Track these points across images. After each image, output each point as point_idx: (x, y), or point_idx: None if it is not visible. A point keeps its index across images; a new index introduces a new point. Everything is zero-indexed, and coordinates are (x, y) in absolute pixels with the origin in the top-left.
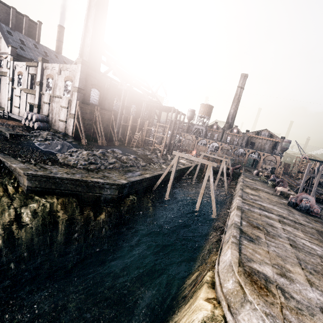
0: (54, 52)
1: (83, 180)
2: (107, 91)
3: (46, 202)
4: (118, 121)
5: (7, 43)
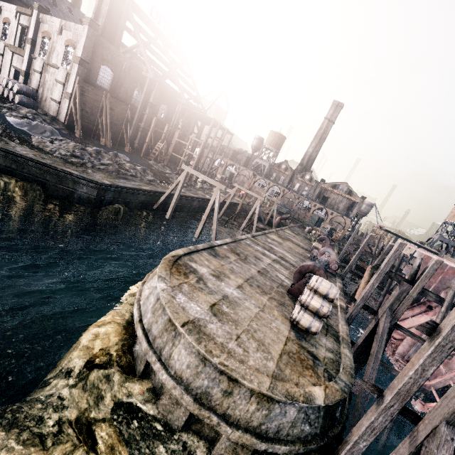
0: (67, 3)
1: (52, 167)
2: (125, 74)
3: (0, 179)
4: (136, 121)
5: None
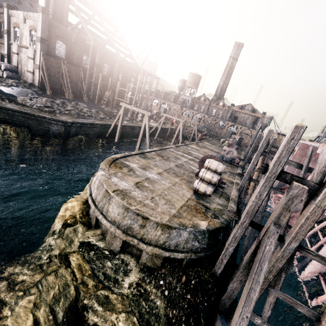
0: None
1: (31, 114)
2: (74, 45)
3: (0, 127)
4: (87, 78)
5: None
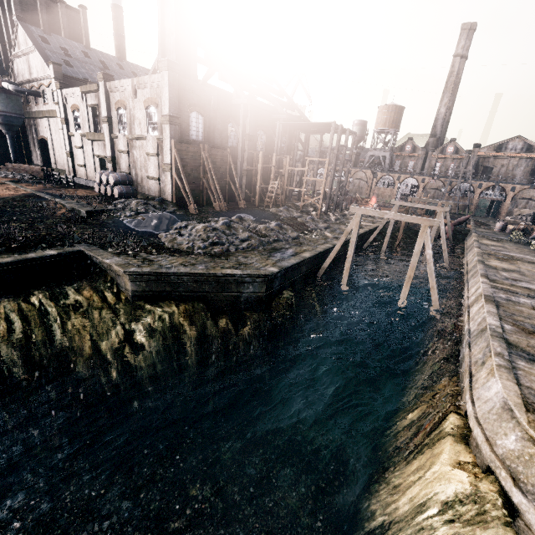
0: (115, 59)
1: (211, 275)
2: (214, 112)
3: (162, 312)
4: (240, 165)
5: (46, 59)
